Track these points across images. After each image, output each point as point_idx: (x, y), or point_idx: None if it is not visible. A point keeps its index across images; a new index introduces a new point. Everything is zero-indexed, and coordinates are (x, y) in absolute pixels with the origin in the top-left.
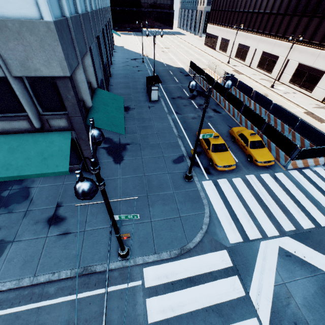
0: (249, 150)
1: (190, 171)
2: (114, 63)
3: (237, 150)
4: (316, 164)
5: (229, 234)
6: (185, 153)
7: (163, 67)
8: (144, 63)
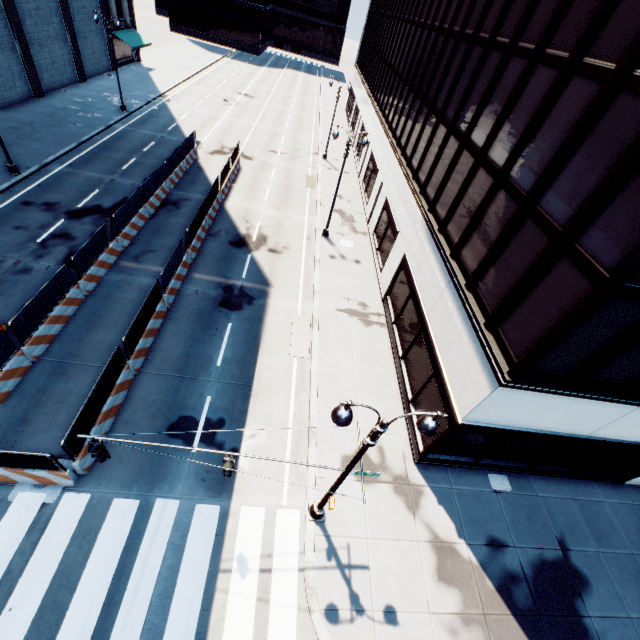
0: None
1: None
2: (51, 96)
3: None
4: (45, 482)
5: None
6: None
7: (153, 131)
8: (123, 113)
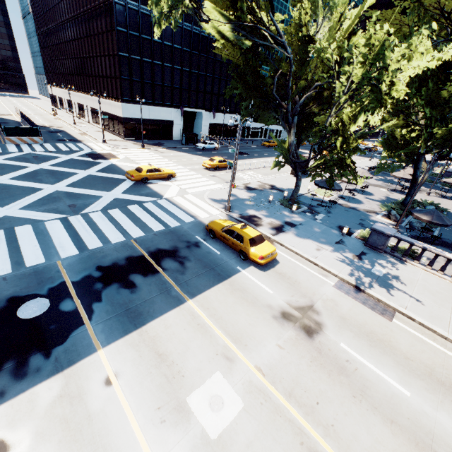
0: None
1: None
2: None
3: None
4: (36, 143)
5: None
6: None
7: None
8: None
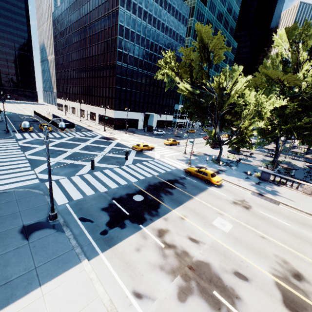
0: (42, 127)
1: (7, 129)
2: None
3: (40, 130)
4: (72, 132)
5: (19, 138)
6: (10, 129)
7: (15, 114)
8: None
